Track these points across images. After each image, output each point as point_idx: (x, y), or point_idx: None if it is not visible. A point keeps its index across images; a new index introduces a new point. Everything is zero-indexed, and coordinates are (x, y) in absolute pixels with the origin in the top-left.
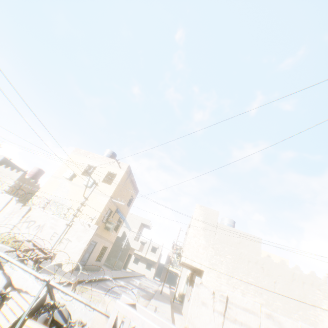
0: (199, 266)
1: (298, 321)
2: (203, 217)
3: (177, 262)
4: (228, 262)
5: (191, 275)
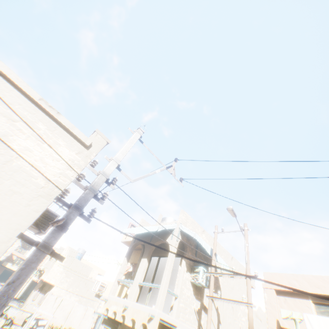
0: (54, 283)
1: (89, 305)
2: (68, 254)
3: (20, 260)
4: (70, 280)
5: (43, 285)
